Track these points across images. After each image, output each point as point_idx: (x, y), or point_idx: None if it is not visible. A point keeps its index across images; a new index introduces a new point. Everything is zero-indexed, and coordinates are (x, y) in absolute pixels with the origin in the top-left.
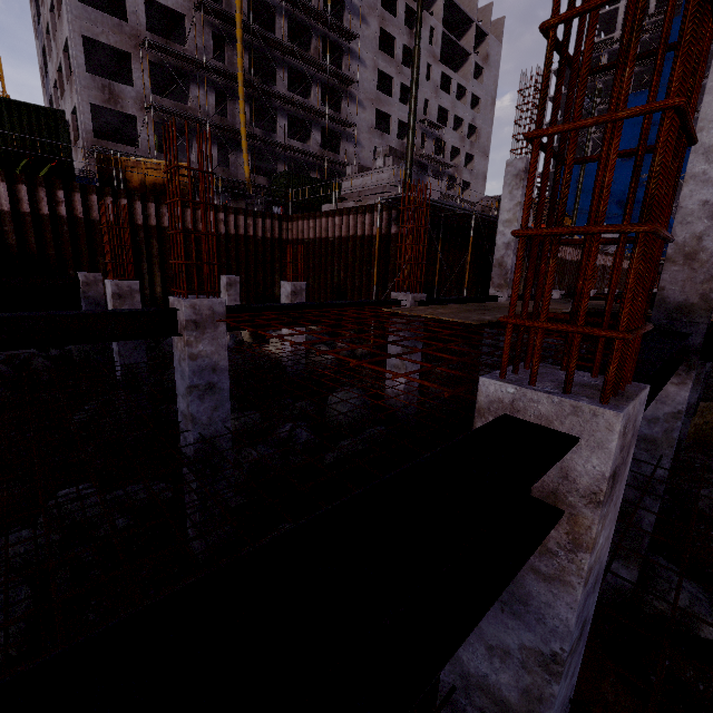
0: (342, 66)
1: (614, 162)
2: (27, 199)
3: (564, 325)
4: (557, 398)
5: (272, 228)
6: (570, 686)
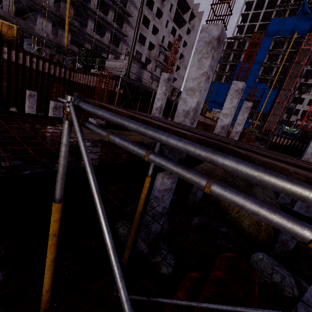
0: (126, 6)
1: None
2: None
3: None
4: None
5: (65, 73)
6: None
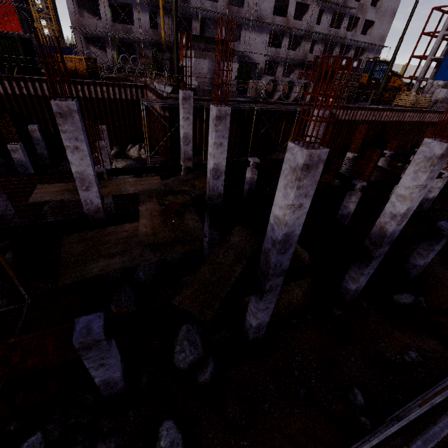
0: None
1: None
2: (9, 88)
3: None
4: None
5: (137, 93)
6: None
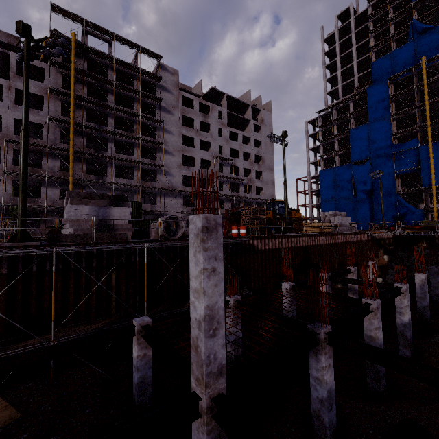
0: (156, 136)
1: None
2: None
3: None
4: None
5: None
6: None
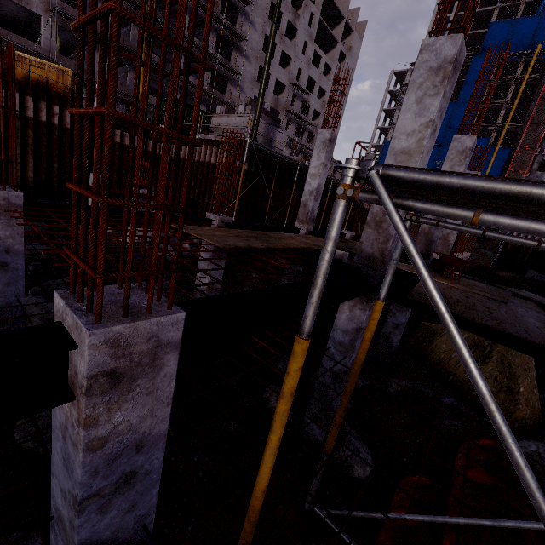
0: (236, 23)
1: (98, 146)
2: None
3: (80, 262)
4: (73, 314)
5: (146, 142)
6: (135, 516)
